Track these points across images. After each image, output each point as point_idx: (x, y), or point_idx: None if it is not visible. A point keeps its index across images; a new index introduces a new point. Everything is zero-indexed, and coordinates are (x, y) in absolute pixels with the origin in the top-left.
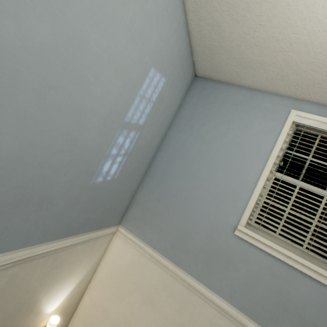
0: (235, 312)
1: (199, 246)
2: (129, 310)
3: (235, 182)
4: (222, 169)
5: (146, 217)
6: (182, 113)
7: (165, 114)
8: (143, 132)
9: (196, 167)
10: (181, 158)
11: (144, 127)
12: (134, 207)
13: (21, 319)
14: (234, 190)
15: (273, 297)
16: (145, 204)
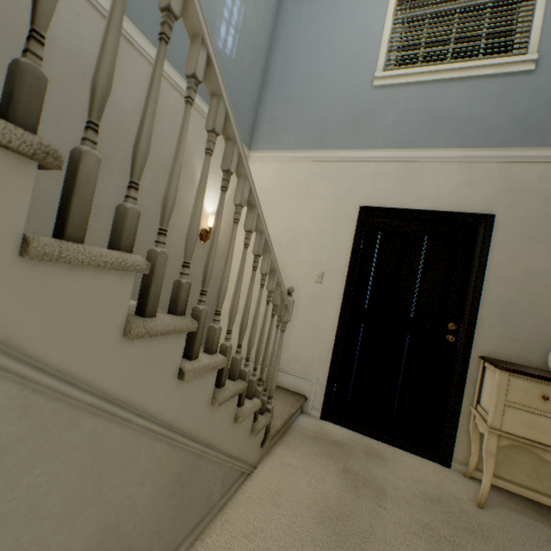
0: (393, 153)
1: (340, 120)
2: (286, 218)
3: (361, 41)
4: (344, 36)
5: (277, 127)
6: (284, 7)
7: (265, 1)
8: (247, 11)
9: (316, 51)
10: (297, 51)
11: (247, 4)
12: (260, 126)
13: (188, 183)
14: (363, 49)
15: (426, 119)
16: (272, 117)
